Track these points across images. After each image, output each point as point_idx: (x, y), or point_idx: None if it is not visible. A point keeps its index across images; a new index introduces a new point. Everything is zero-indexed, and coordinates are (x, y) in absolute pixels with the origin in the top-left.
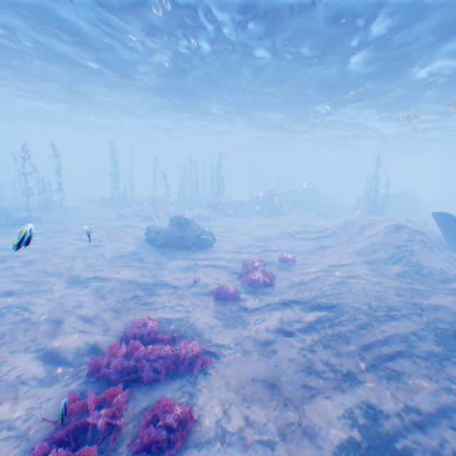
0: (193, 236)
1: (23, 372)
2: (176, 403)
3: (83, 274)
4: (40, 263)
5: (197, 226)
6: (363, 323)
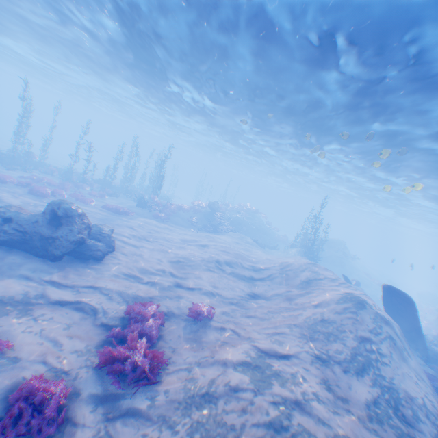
0: (70, 242)
1: None
2: None
3: None
4: None
5: (88, 226)
6: None
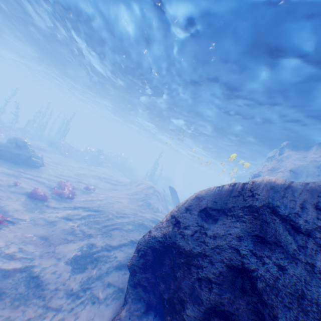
0: (26, 156)
1: None
2: None
3: None
4: None
5: (34, 151)
6: (110, 217)
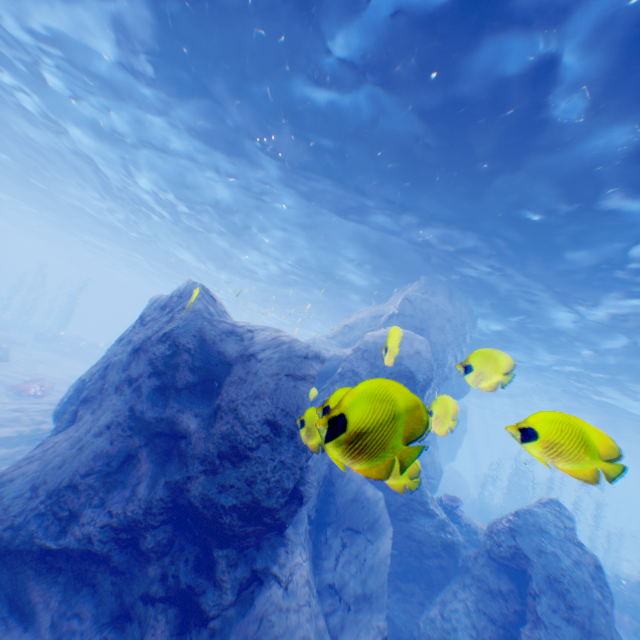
0: None
1: None
2: None
3: None
4: None
5: None
6: None
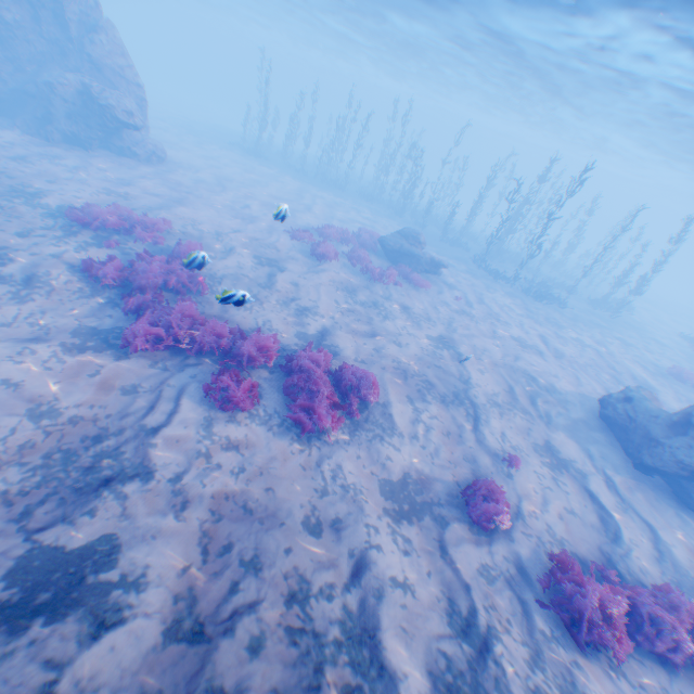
0: (670, 457)
1: (310, 324)
2: (258, 406)
3: (458, 343)
4: (463, 317)
5: None
6: None
